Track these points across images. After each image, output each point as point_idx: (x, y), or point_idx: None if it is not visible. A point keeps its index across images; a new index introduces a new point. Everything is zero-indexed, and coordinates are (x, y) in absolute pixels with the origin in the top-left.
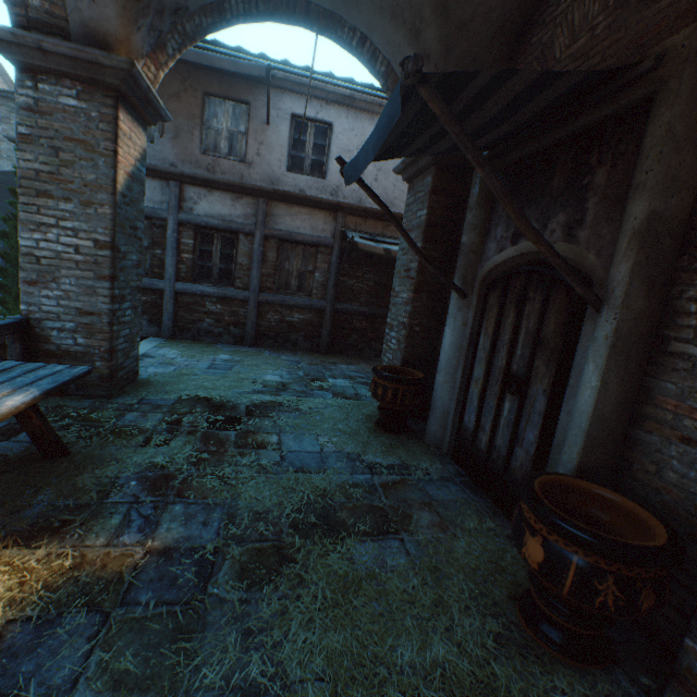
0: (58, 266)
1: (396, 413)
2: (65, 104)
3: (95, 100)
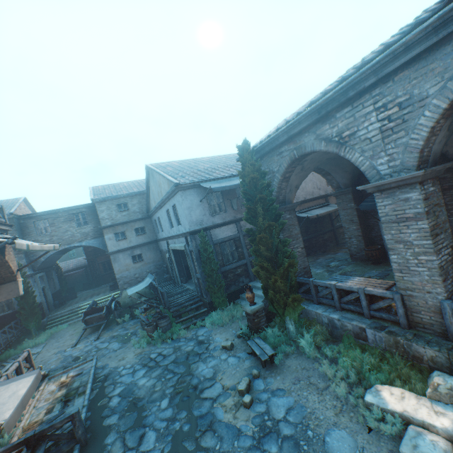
0: (296, 258)
1: (378, 258)
2: (287, 217)
3: (291, 213)
